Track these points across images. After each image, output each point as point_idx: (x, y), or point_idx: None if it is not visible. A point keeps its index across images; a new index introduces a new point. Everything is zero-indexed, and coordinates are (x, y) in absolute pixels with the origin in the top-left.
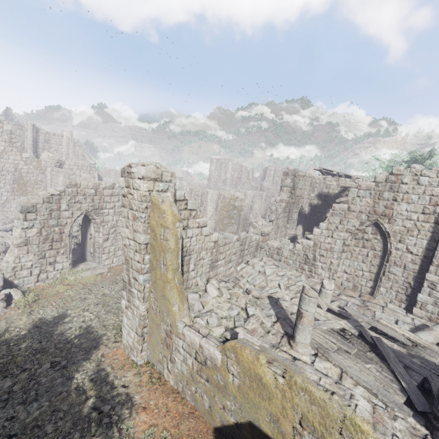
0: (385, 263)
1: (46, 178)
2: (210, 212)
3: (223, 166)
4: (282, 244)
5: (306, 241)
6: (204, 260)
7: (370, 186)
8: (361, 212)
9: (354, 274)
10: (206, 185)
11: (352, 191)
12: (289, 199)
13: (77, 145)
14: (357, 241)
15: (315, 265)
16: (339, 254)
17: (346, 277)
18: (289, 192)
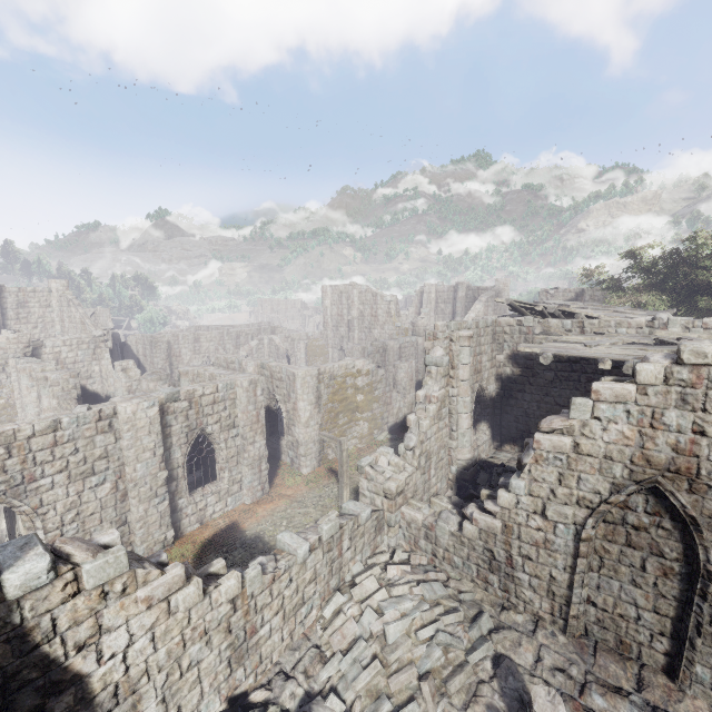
0: (697, 601)
1: (10, 377)
2: (306, 413)
3: (345, 297)
4: (434, 514)
5: (486, 518)
6: (200, 664)
7: (625, 395)
8: (609, 460)
9: (615, 612)
10: (320, 334)
11: (579, 406)
12: (445, 391)
13: (72, 305)
14: (611, 529)
15: (513, 577)
16: (570, 558)
17: (594, 615)
18: (442, 377)
